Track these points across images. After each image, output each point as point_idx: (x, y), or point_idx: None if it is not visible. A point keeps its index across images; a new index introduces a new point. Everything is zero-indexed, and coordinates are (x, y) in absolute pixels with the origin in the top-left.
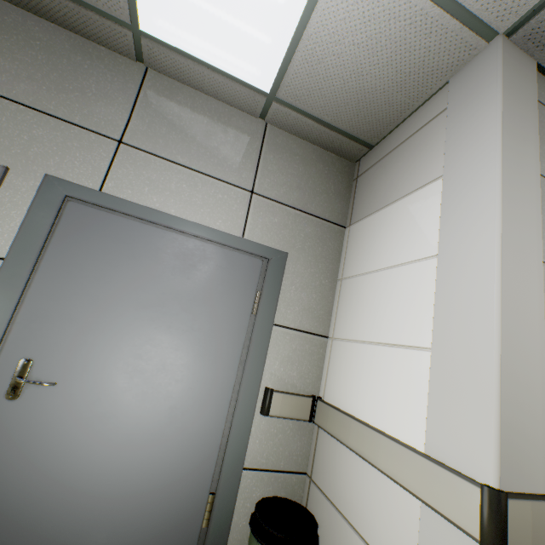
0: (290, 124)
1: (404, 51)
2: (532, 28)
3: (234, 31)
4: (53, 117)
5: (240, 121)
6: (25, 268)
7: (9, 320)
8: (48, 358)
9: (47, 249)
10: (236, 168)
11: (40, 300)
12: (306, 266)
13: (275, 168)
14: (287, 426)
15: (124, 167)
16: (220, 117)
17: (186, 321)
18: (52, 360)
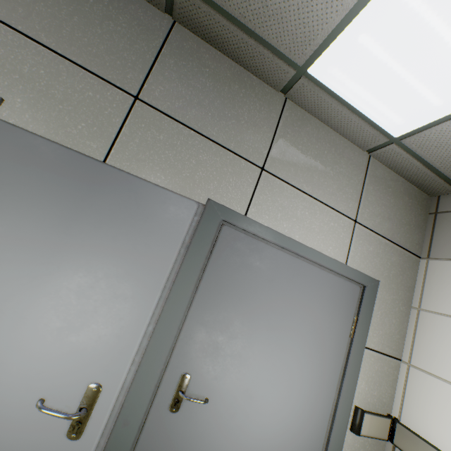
0: (393, 161)
1: None
2: None
3: (408, 90)
4: (214, 142)
5: (350, 152)
6: (189, 288)
7: (175, 337)
8: (201, 374)
9: (205, 270)
10: (345, 197)
11: (198, 318)
12: (390, 293)
13: (373, 198)
14: (366, 441)
15: (264, 193)
16: (336, 148)
17: (302, 342)
18: (203, 375)
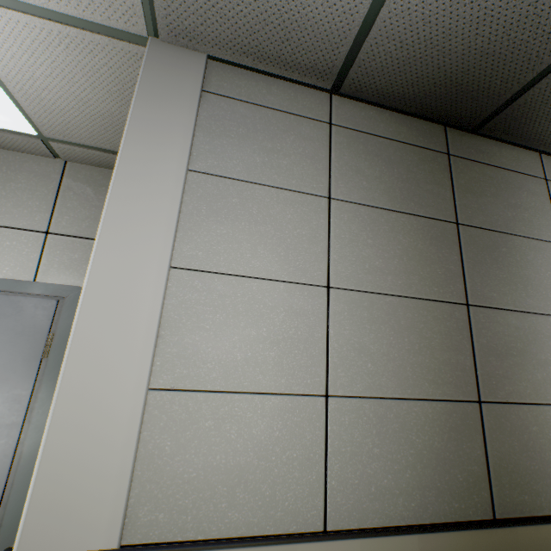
0: (86, 158)
1: (93, 72)
2: (166, 25)
3: None
4: None
5: (34, 165)
6: None
7: None
8: None
9: None
10: (28, 212)
11: None
12: None
13: (76, 203)
14: None
15: None
16: (10, 165)
17: None
18: None
